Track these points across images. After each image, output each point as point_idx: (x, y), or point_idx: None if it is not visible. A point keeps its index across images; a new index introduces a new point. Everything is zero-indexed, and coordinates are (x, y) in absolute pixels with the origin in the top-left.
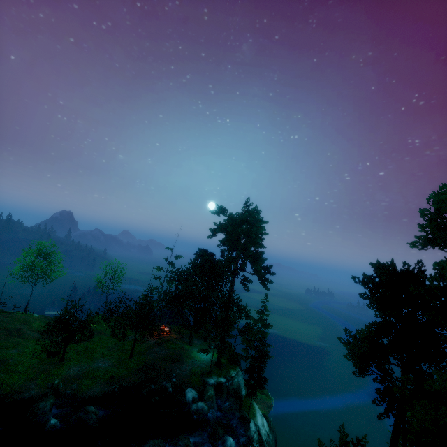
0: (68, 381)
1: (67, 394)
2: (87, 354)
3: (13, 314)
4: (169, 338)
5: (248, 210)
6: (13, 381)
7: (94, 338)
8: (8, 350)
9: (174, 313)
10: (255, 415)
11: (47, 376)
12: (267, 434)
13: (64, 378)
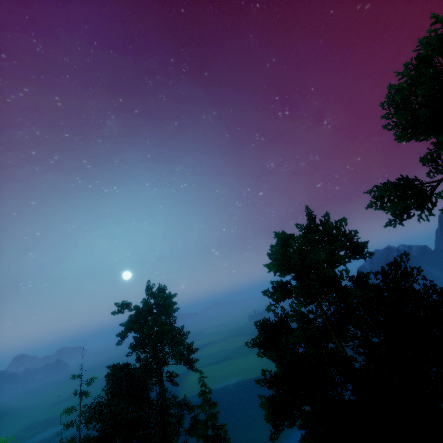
0: None
1: None
2: None
3: None
4: None
5: (152, 293)
6: None
7: None
8: None
9: None
10: None
11: None
12: None
13: None
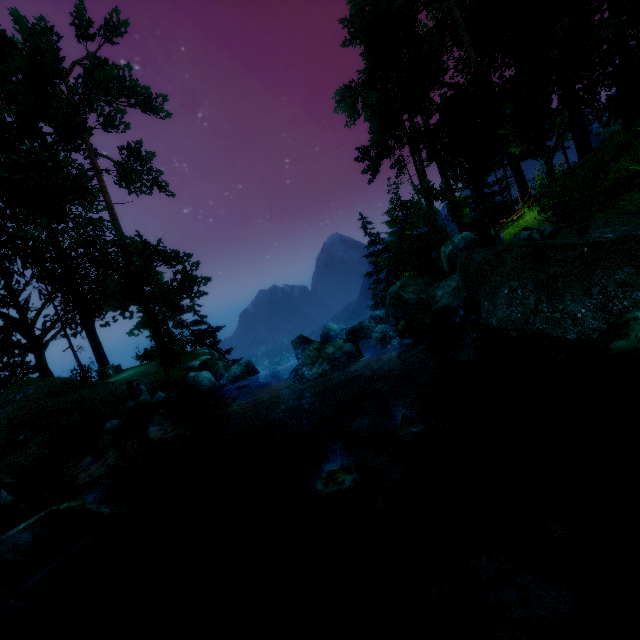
0: None
1: None
2: None
3: None
4: None
5: None
6: None
7: None
8: None
9: None
10: None
11: None
12: None
13: None
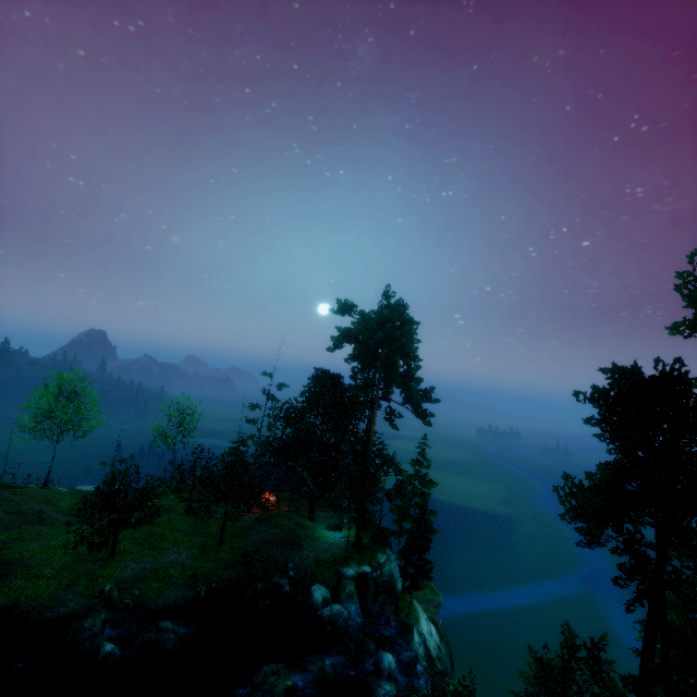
0: (126, 586)
1: (126, 605)
2: (152, 543)
3: (28, 490)
4: (277, 511)
5: (390, 305)
6: (38, 591)
7: (160, 518)
8: (26, 545)
9: (282, 472)
10: (418, 619)
11: (91, 579)
12: (437, 646)
13: (119, 581)
